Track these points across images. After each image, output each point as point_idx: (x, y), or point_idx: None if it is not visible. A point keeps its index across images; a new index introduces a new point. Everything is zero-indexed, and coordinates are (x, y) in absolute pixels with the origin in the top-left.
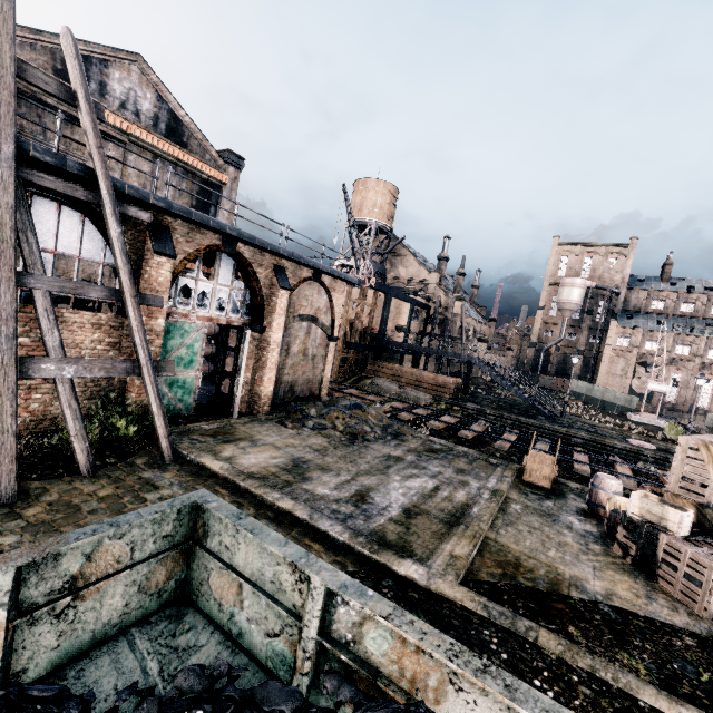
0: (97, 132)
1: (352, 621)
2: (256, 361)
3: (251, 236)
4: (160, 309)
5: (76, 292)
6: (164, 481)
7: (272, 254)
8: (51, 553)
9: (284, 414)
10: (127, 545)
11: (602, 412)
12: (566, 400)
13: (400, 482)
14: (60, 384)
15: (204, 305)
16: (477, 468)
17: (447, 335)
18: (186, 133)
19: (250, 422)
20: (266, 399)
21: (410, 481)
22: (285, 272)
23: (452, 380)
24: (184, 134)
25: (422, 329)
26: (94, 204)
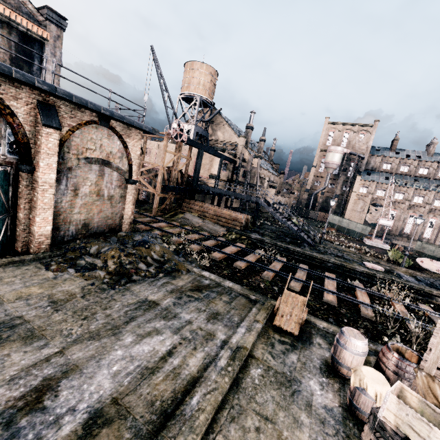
0: None
1: None
2: (28, 201)
3: None
4: None
5: None
6: None
7: (32, 88)
8: None
9: (63, 253)
10: None
11: (347, 238)
12: (324, 232)
13: (126, 349)
14: None
15: None
16: (234, 309)
17: (246, 182)
18: None
19: (5, 265)
20: (43, 238)
21: (142, 344)
22: (55, 110)
23: (243, 216)
24: None
25: (230, 177)
26: None
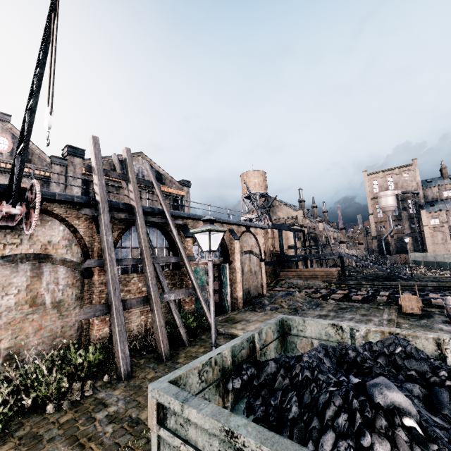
0: (161, 194)
1: (362, 336)
2: (230, 280)
3: (219, 218)
4: (191, 262)
5: (167, 261)
6: (221, 343)
7: (227, 224)
8: (262, 329)
9: (252, 306)
10: (271, 332)
11: (439, 269)
12: (411, 265)
13: None
14: (171, 303)
15: (203, 257)
16: (373, 312)
17: (319, 244)
18: (164, 178)
19: (238, 313)
20: (240, 300)
21: None
22: (234, 231)
23: (334, 269)
24: (163, 179)
25: (303, 244)
26: (164, 223)
